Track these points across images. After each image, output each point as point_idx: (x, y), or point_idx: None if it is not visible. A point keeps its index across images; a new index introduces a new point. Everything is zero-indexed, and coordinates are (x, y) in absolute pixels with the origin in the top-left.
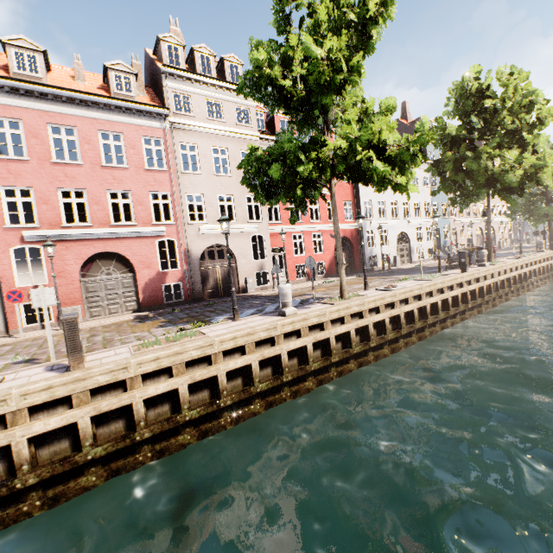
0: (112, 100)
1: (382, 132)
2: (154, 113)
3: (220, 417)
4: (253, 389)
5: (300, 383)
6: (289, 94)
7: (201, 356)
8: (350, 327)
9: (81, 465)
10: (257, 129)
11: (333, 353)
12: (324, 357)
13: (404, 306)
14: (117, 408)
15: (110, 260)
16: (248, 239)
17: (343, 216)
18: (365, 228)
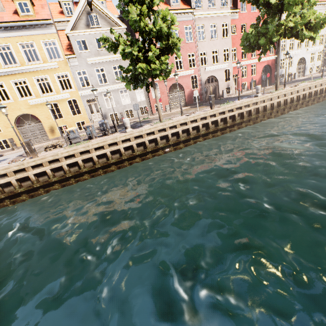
0: (174, 11)
1: (309, 16)
2: (188, 12)
3: (242, 125)
4: (251, 117)
5: (262, 118)
6: (268, 1)
7: (239, 106)
8: (281, 100)
9: (215, 131)
10: (229, 7)
11: (274, 109)
12: (270, 110)
13: (302, 92)
14: (222, 119)
15: (175, 86)
16: (223, 72)
17: (268, 52)
18: (280, 58)
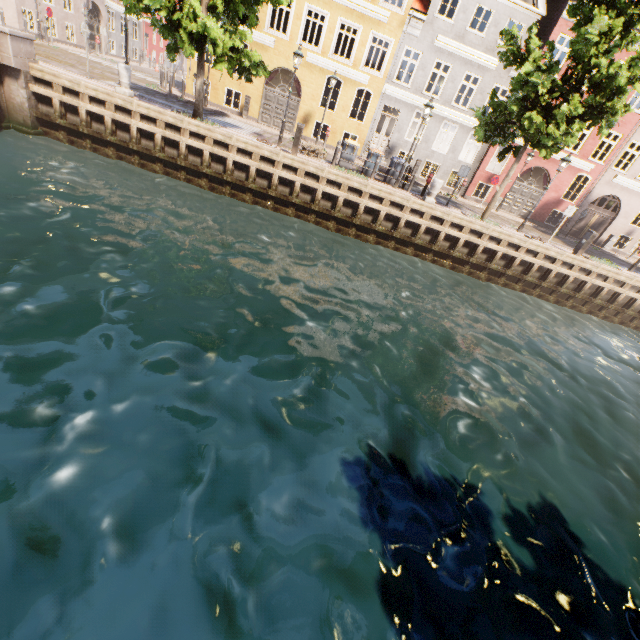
0: None
1: None
2: None
3: (600, 312)
4: (626, 311)
5: None
6: None
7: (623, 281)
8: None
9: (550, 291)
10: None
11: None
12: None
13: None
14: (576, 280)
15: (537, 174)
16: None
17: None
18: None
